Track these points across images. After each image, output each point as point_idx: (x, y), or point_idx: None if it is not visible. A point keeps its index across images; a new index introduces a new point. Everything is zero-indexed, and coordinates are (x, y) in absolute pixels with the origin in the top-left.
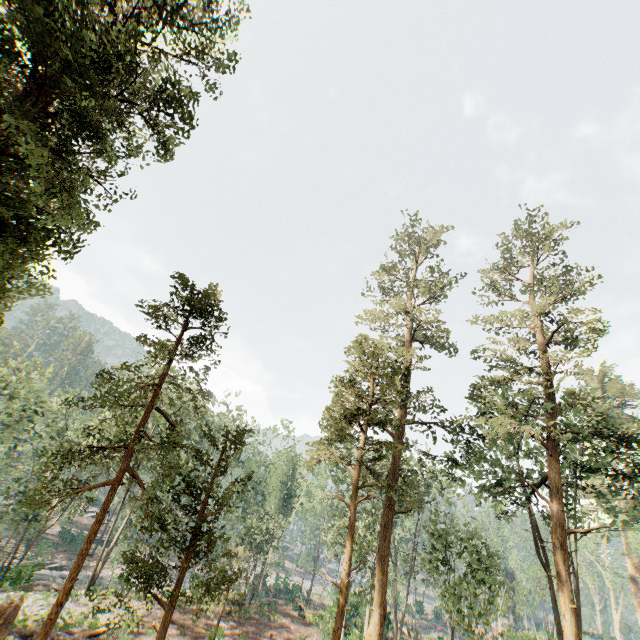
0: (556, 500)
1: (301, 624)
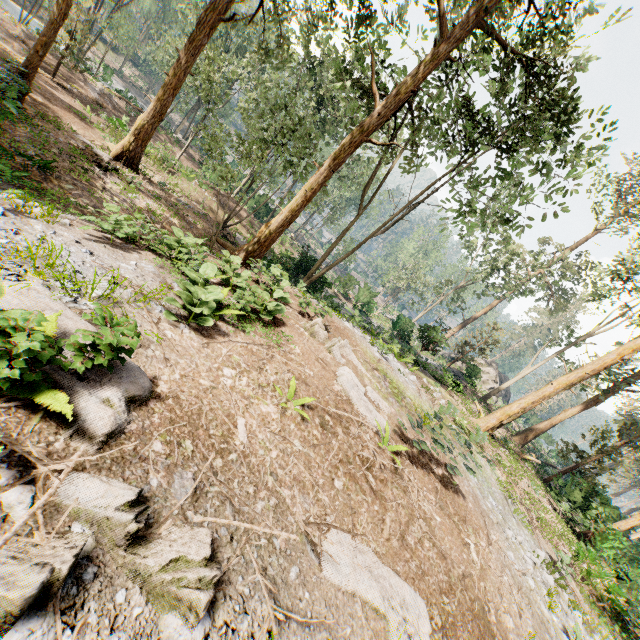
0: (386, 101)
1: (191, 163)
